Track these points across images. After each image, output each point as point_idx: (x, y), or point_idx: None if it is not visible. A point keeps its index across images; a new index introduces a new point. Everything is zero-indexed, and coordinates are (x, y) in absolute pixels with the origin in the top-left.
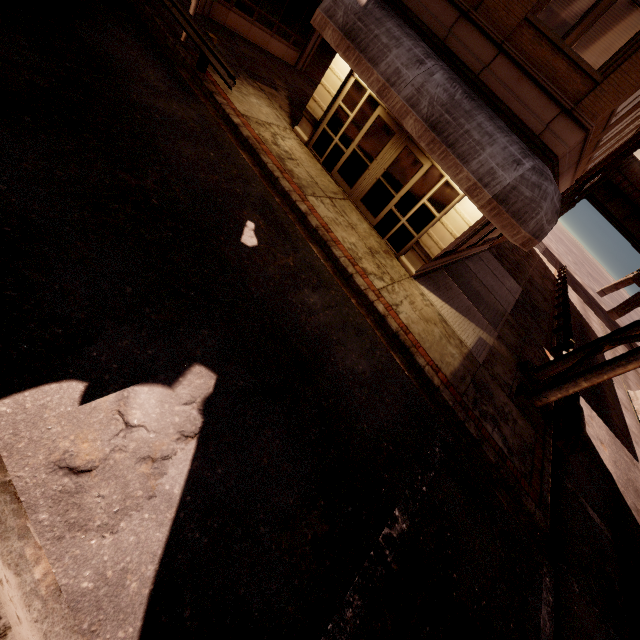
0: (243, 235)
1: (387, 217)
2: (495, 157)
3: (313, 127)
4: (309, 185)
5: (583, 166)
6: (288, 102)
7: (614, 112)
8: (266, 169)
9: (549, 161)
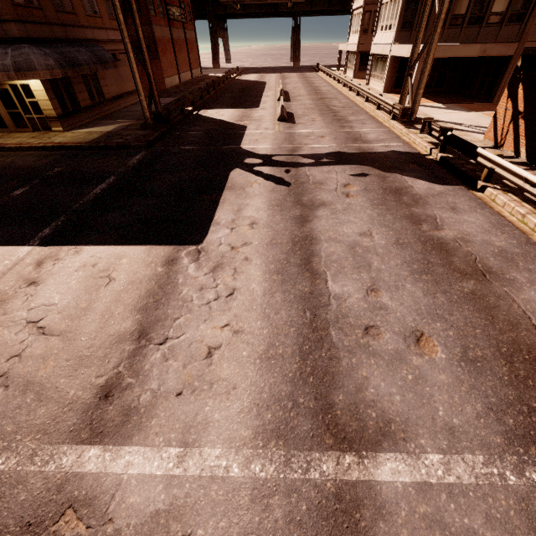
0: None
1: (30, 122)
2: None
3: None
4: None
5: (99, 20)
6: None
7: (19, 4)
8: None
9: (21, 42)
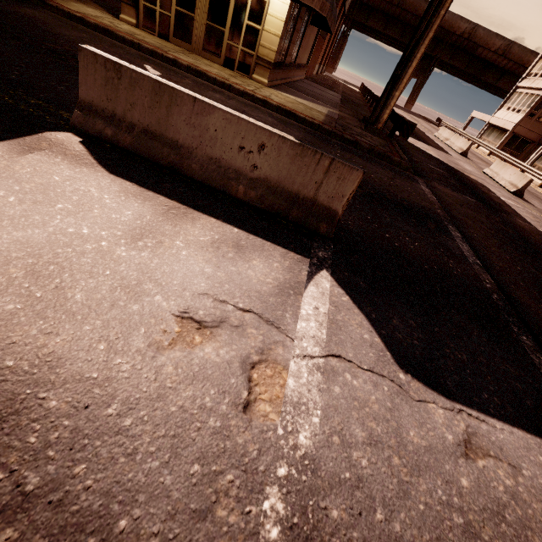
0: (149, 71)
1: (228, 52)
2: None
3: (134, 7)
4: (162, 47)
5: None
6: (98, 5)
7: None
8: (126, 42)
9: None
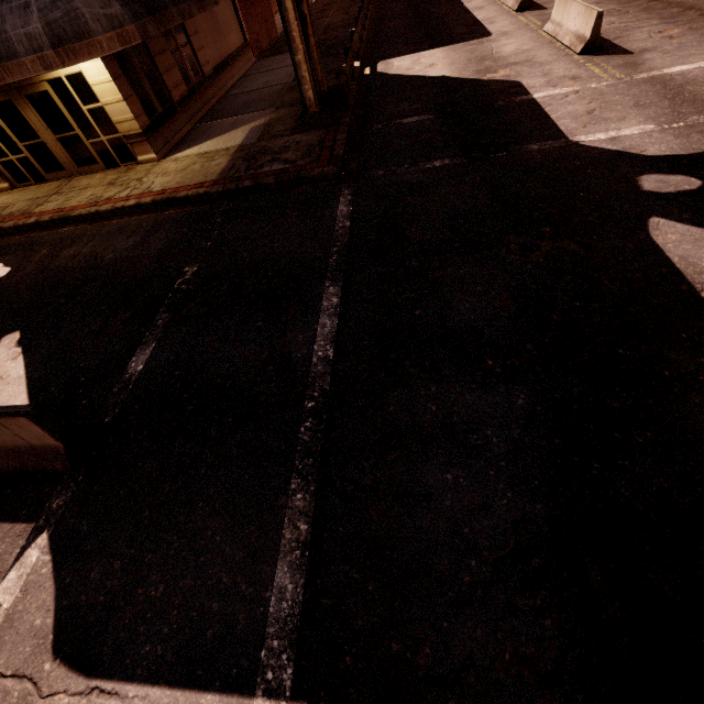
0: None
1: (98, 152)
2: (16, 25)
3: None
4: (31, 205)
5: None
6: None
7: None
8: None
9: None
